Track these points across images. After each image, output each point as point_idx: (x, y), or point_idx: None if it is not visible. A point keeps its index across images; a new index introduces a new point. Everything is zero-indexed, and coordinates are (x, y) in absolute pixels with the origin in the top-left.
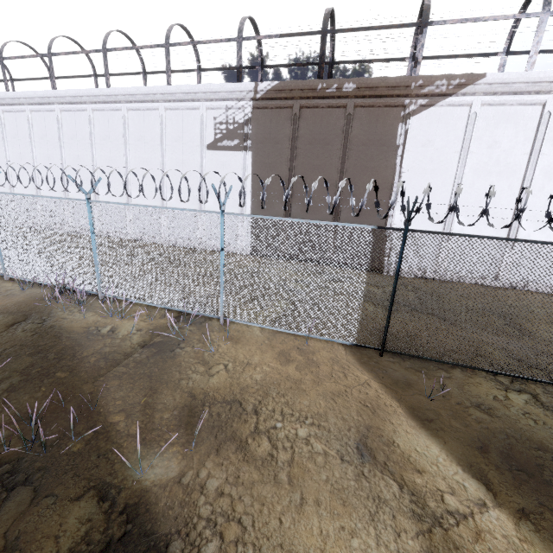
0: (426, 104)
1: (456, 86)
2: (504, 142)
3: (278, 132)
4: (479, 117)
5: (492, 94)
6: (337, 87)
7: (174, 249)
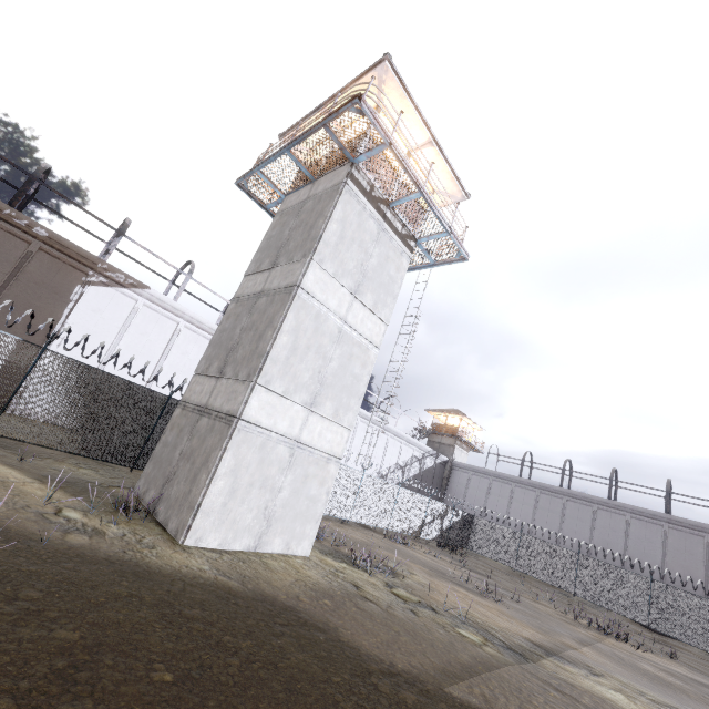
0: (106, 283)
1: (131, 284)
2: (152, 335)
3: None
4: (141, 311)
5: (152, 302)
6: (28, 224)
7: None
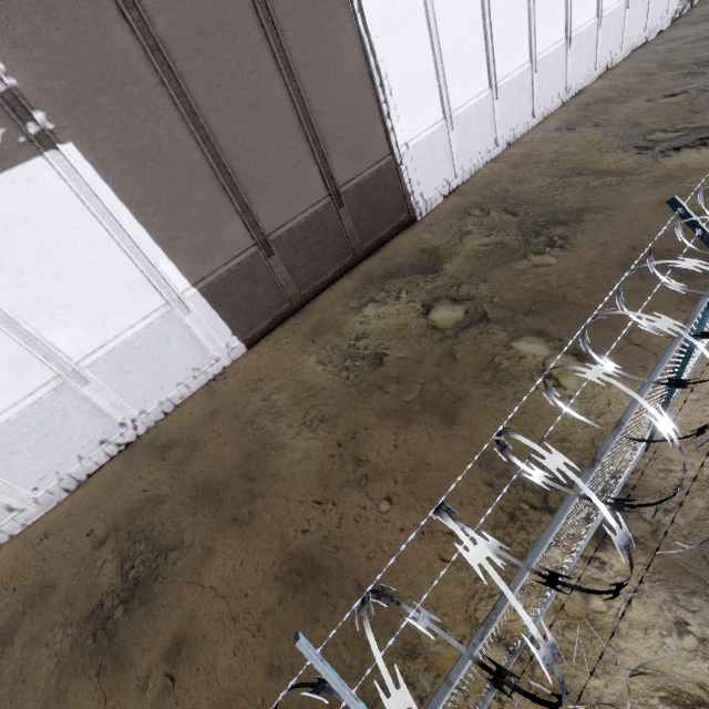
0: None
1: None
2: None
3: (100, 49)
4: None
5: None
6: None
7: (102, 492)
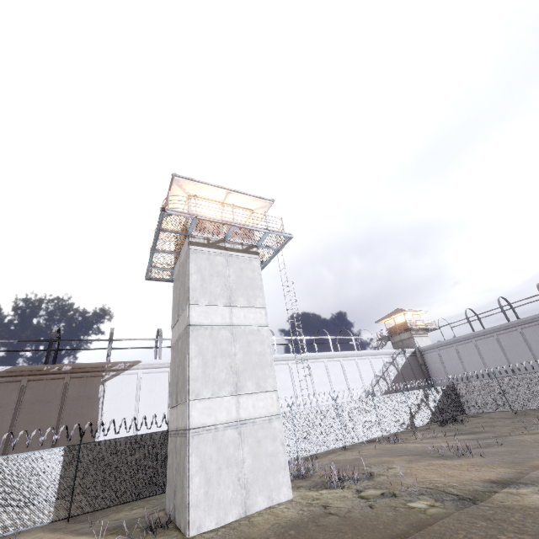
0: (115, 374)
1: (129, 366)
2: (156, 389)
3: (5, 398)
4: (143, 378)
5: (146, 368)
6: (59, 368)
7: None
